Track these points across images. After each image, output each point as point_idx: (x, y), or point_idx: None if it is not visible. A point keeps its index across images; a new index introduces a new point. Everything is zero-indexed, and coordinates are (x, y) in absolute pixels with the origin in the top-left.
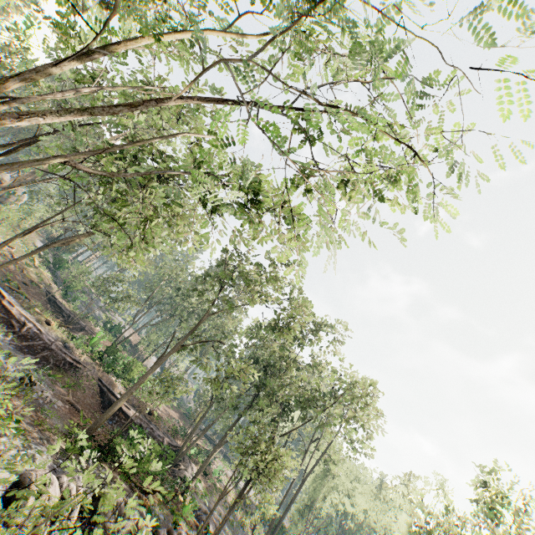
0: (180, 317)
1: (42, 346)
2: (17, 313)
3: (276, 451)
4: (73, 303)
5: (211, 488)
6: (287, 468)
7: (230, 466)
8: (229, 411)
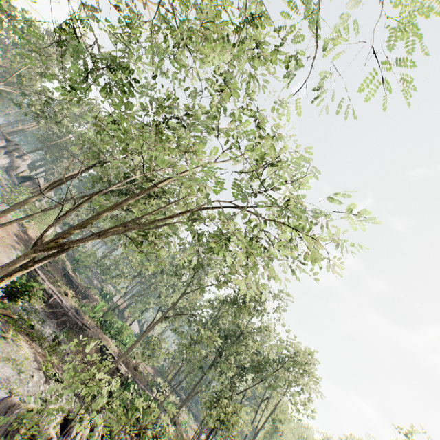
0: (161, 290)
1: (62, 313)
2: (47, 286)
3: (233, 406)
4: (79, 275)
5: (179, 436)
6: (242, 420)
7: (193, 418)
8: (196, 370)
